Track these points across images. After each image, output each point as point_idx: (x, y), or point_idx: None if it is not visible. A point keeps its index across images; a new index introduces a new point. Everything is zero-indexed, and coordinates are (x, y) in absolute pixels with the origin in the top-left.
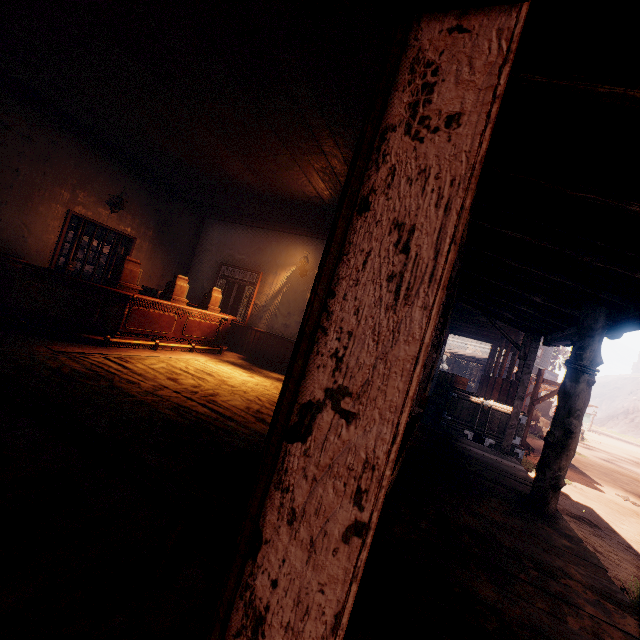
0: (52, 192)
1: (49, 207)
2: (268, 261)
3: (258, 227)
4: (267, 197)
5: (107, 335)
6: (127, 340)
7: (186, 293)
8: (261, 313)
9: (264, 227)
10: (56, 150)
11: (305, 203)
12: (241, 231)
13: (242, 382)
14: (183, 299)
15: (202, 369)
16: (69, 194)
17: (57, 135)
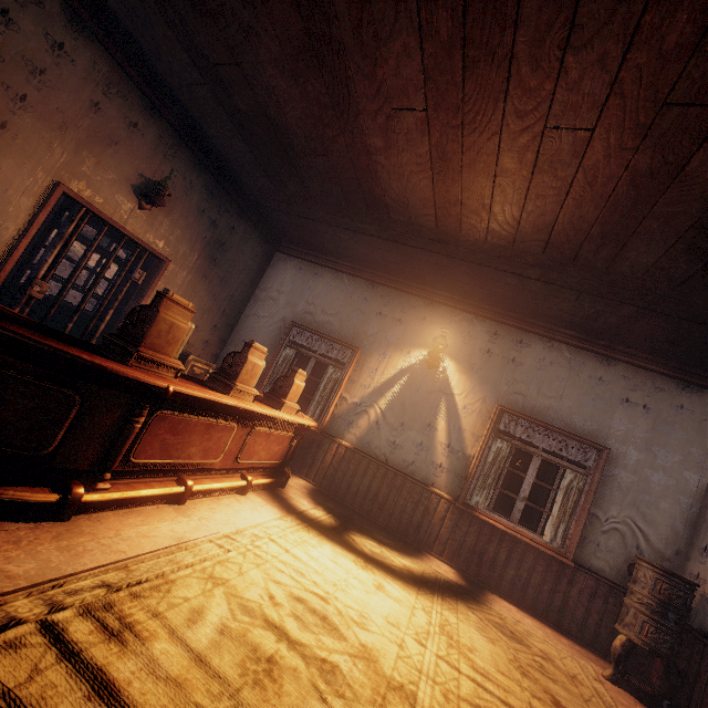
0: (31, 139)
1: (17, 166)
2: (372, 332)
3: (361, 277)
4: (422, 229)
5: (76, 487)
6: (125, 492)
7: (257, 377)
8: (351, 415)
9: (372, 279)
10: (59, 62)
11: (497, 249)
12: (331, 279)
13: (395, 639)
14: (251, 389)
15: (300, 591)
16: (66, 153)
17: (68, 34)
